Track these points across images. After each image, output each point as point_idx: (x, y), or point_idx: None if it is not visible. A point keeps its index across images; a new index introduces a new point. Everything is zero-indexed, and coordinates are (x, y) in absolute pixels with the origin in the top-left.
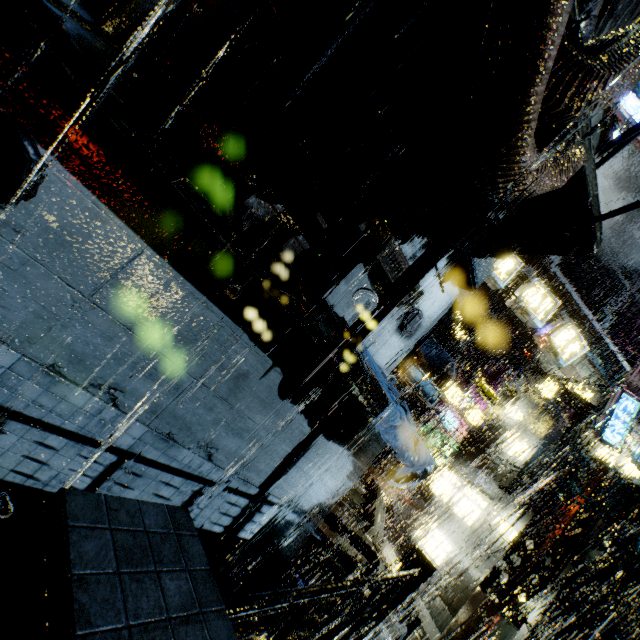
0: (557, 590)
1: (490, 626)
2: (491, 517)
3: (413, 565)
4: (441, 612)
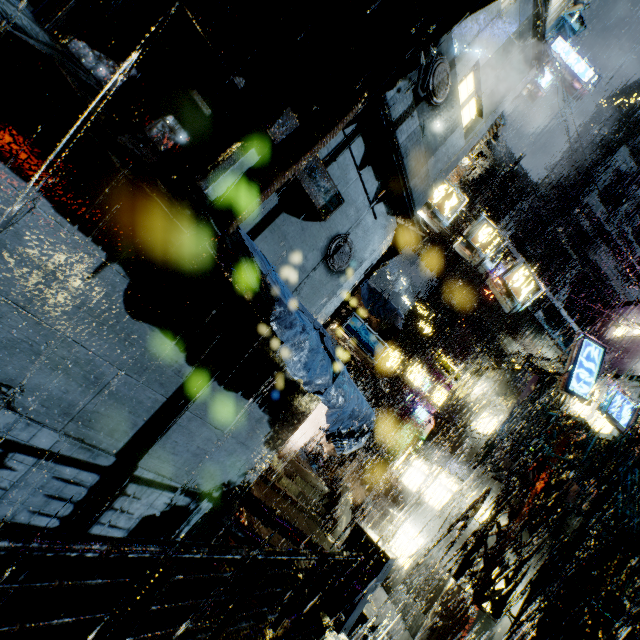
0: (538, 569)
1: (466, 623)
2: (463, 499)
3: (353, 549)
4: (415, 617)
